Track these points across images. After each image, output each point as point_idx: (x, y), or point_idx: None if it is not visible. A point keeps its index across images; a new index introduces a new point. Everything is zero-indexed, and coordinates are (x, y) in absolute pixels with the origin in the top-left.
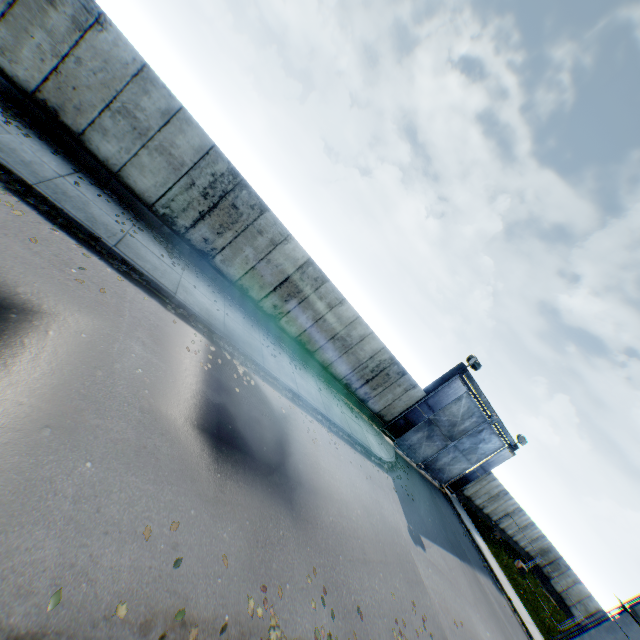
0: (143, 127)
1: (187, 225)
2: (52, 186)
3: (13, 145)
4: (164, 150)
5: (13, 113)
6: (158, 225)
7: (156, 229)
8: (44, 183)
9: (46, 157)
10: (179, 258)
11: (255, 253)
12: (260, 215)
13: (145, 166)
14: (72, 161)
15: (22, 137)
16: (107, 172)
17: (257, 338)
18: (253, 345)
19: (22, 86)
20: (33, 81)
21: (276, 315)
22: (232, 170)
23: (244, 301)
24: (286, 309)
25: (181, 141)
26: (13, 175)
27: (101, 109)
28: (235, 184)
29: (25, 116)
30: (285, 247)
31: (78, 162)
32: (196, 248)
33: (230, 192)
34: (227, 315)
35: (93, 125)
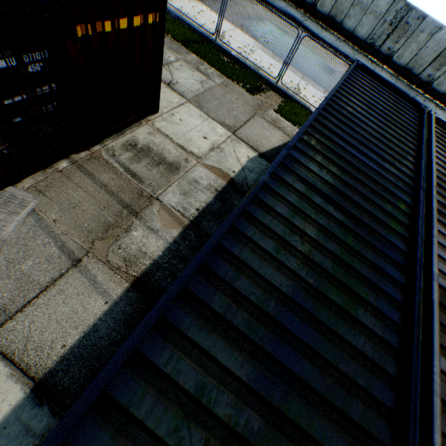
0: (364, 6)
1: (379, 45)
2: (334, 44)
3: (324, 36)
4: (372, 12)
5: (322, 27)
6: (366, 50)
7: (365, 53)
8: (333, 44)
9: (331, 37)
10: (374, 63)
11: (416, 46)
12: (421, 22)
13: (363, 24)
14: (336, 36)
15: (325, 33)
16: (348, 35)
17: (413, 93)
18: (409, 94)
19: (324, 15)
20: (328, 11)
21: (428, 82)
22: (406, 4)
23: (407, 78)
24: (436, 76)
25: (380, 3)
26: (326, 44)
27: (349, 8)
28: (407, 11)
29: (324, 26)
30: (438, 35)
31: (338, 36)
32: (383, 55)
33: (404, 17)
34: (396, 82)
35: (345, 17)
